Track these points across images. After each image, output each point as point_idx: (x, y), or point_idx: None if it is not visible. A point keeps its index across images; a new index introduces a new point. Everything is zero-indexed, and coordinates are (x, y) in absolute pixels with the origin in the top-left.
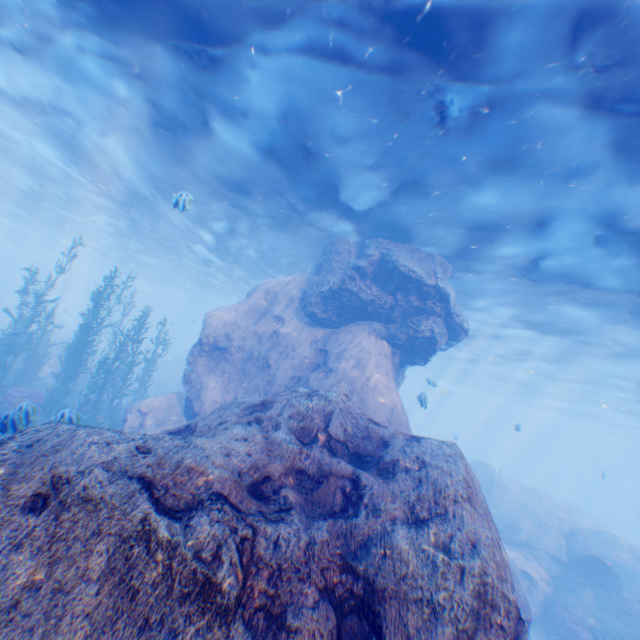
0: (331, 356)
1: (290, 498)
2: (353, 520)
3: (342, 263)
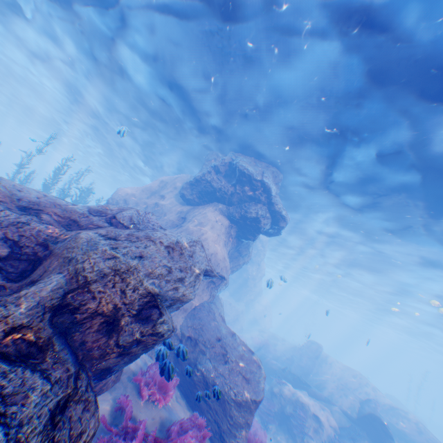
0: (185, 220)
1: (42, 216)
2: (73, 232)
3: (209, 166)
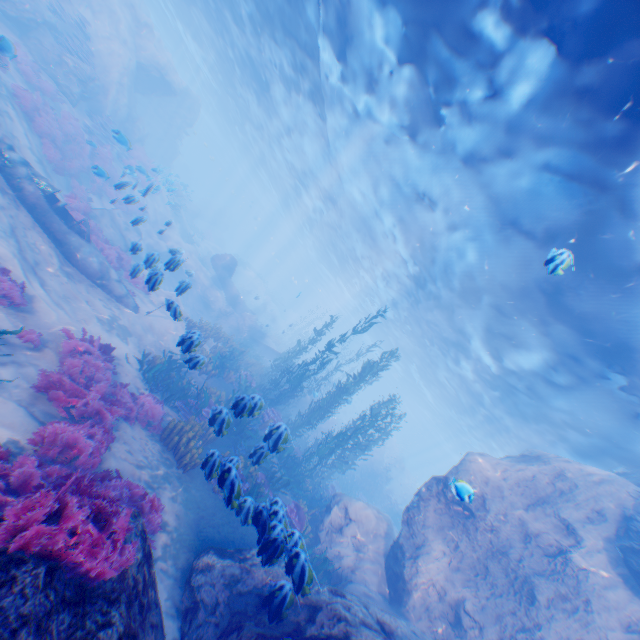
0: None
1: None
2: None
3: None
